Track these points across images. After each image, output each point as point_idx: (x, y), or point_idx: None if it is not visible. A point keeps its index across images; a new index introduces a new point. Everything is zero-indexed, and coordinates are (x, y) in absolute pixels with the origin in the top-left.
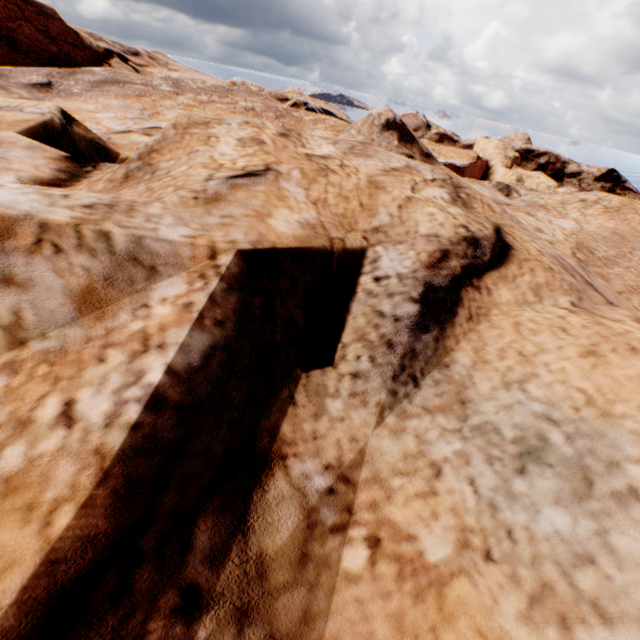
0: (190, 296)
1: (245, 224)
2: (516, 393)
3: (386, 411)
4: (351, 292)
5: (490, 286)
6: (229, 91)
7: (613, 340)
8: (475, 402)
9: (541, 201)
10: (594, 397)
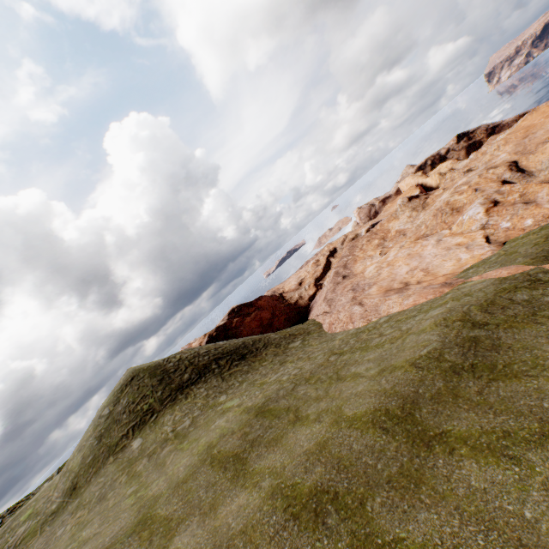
0: (505, 186)
1: (492, 186)
2: (542, 164)
3: (535, 179)
4: (508, 182)
5: (520, 165)
6: (352, 246)
7: (542, 151)
8: (541, 169)
9: (485, 161)
10: (548, 155)
